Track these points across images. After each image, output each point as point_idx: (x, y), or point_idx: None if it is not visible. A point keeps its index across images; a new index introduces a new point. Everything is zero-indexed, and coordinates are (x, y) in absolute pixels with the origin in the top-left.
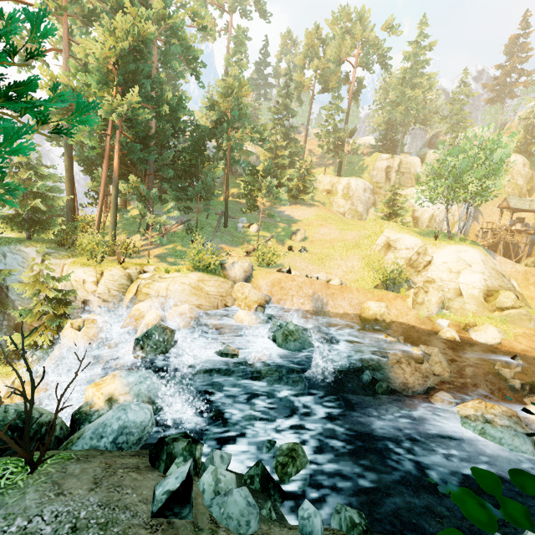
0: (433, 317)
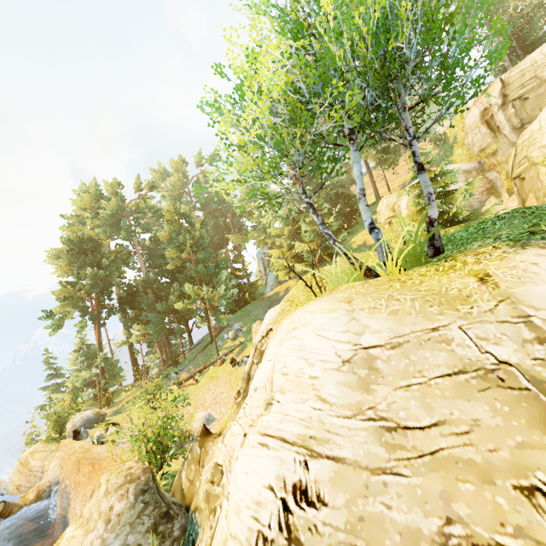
0: None
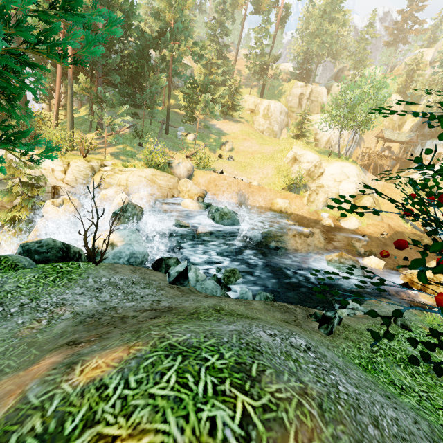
0: (319, 211)
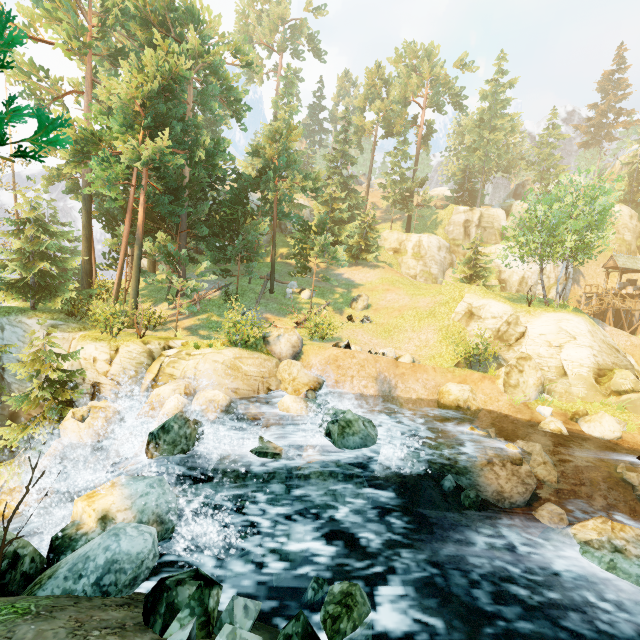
0: (531, 403)
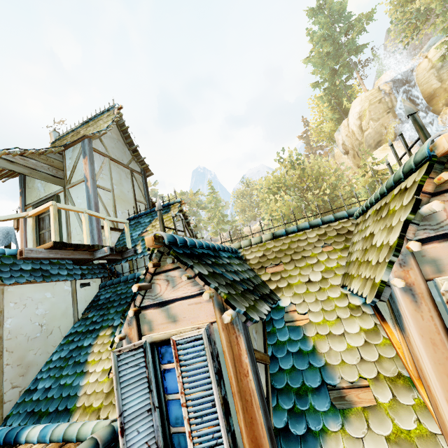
0: None
